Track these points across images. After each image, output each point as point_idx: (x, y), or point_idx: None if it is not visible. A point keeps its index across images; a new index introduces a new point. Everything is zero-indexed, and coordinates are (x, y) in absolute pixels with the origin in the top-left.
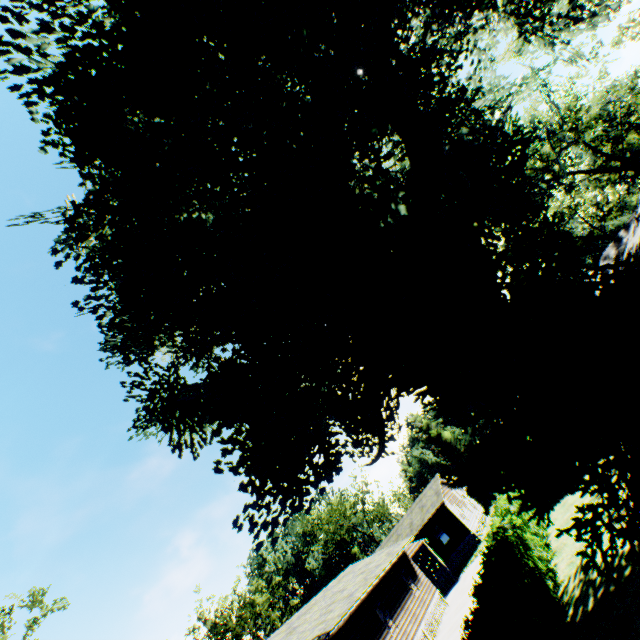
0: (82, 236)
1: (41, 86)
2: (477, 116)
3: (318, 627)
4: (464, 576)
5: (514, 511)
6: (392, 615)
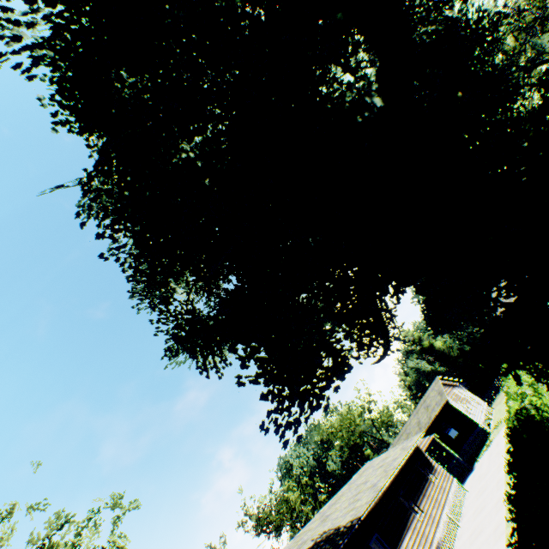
0: (96, 196)
1: (33, 52)
2: (437, 13)
3: (349, 514)
4: (479, 465)
5: (530, 395)
6: (415, 501)
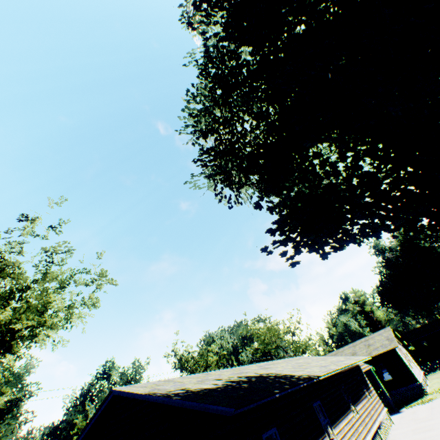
0: None
1: None
2: None
3: (299, 371)
4: (411, 411)
5: None
6: (353, 401)
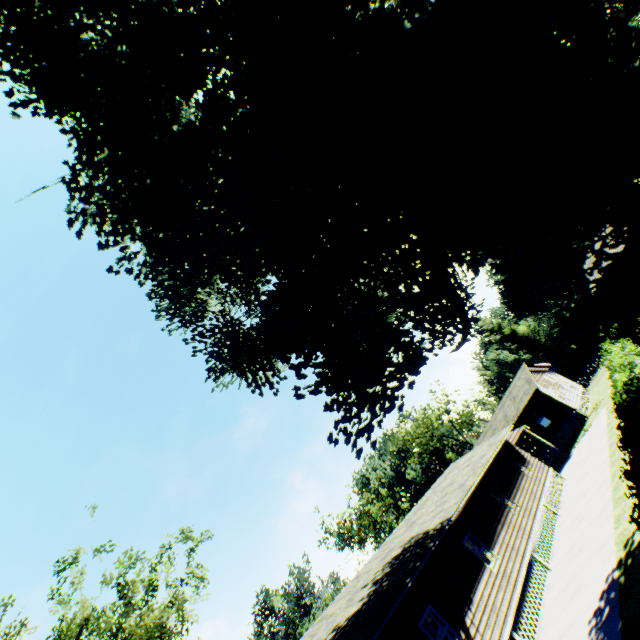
0: (86, 194)
1: None
2: None
3: (437, 516)
4: (576, 451)
5: (639, 364)
6: (508, 496)
